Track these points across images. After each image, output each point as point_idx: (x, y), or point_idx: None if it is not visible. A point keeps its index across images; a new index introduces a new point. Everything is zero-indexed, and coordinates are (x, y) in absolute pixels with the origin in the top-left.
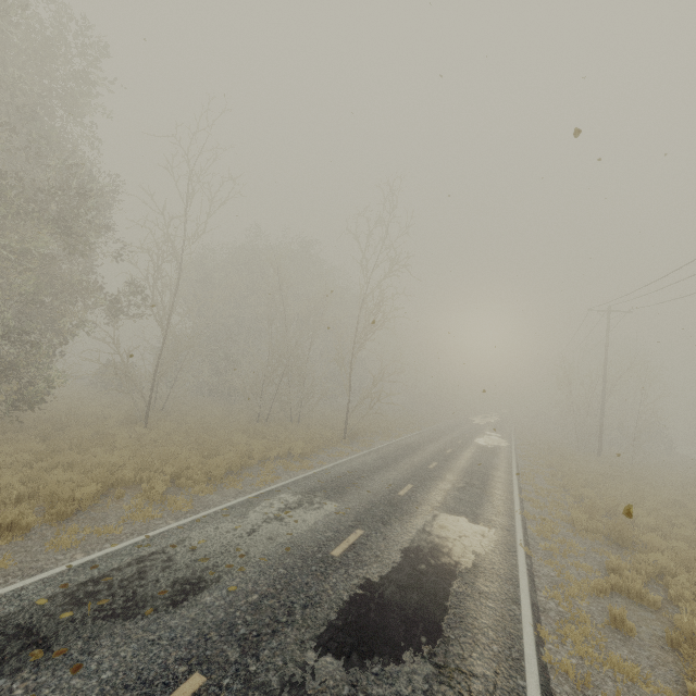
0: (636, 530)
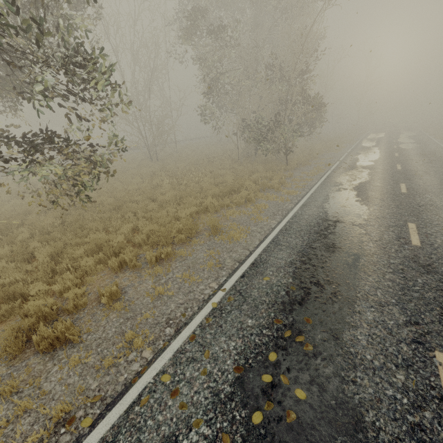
0: None
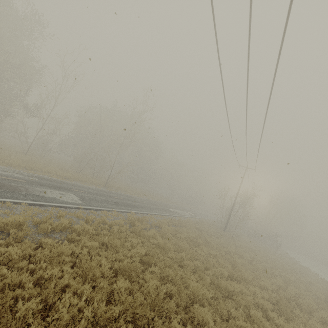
0: (148, 226)
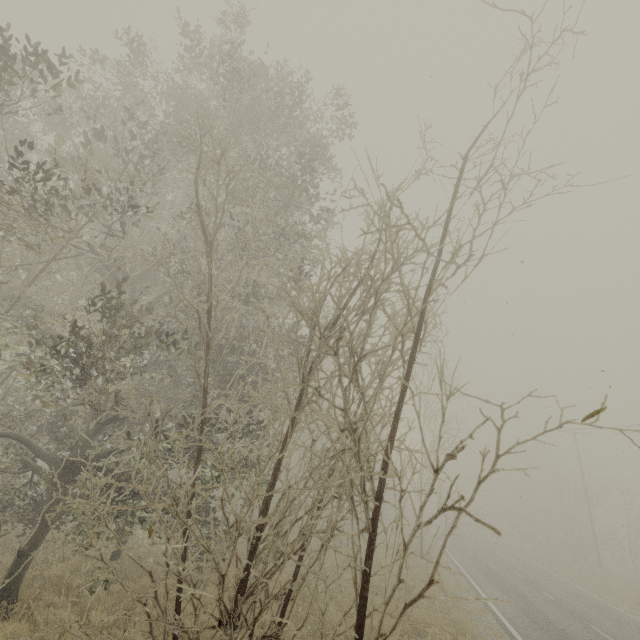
0: None
